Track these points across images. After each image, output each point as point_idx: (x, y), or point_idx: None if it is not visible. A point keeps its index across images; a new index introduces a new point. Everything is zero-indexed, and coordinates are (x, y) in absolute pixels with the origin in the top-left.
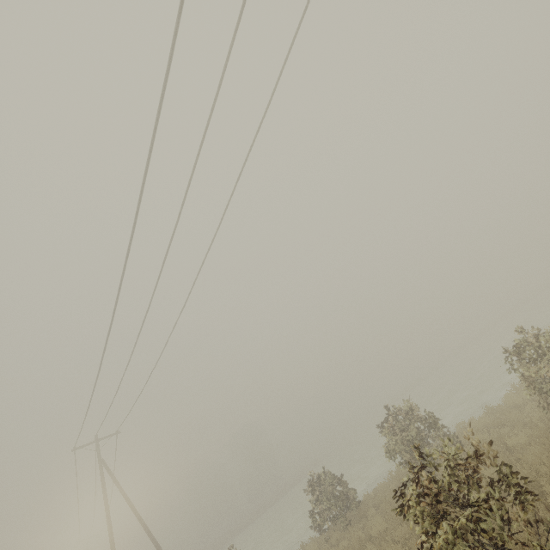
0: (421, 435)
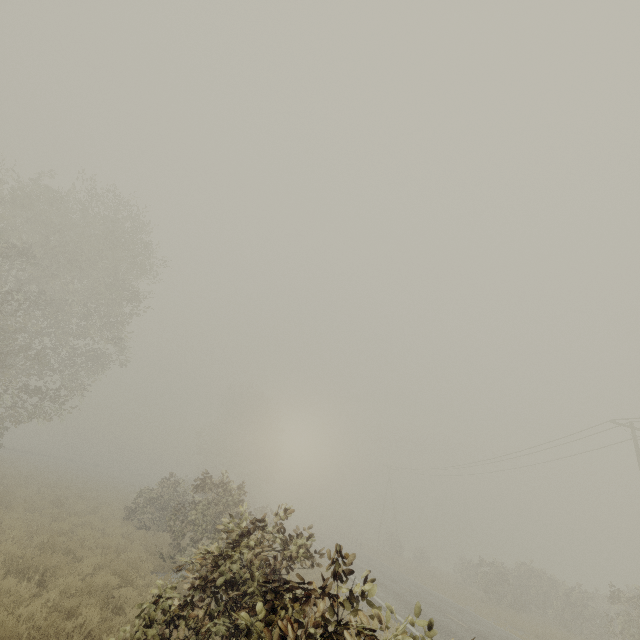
0: None
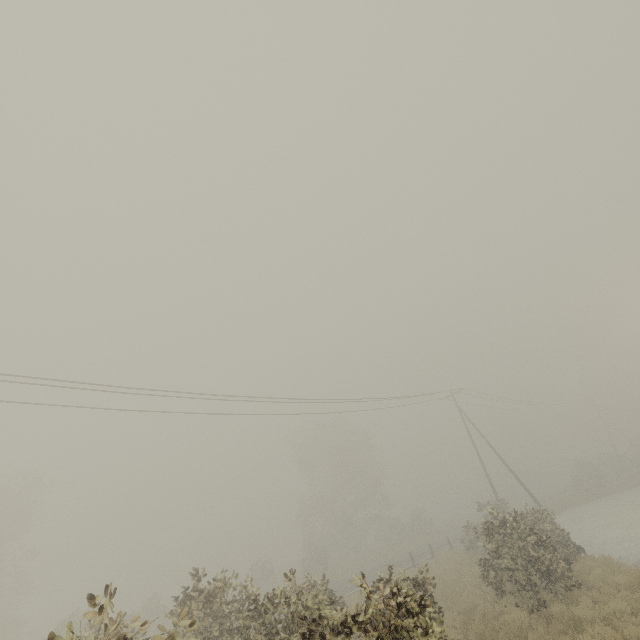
0: (532, 559)
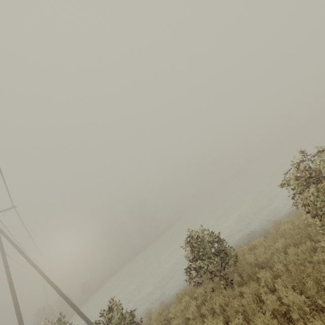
0: None
